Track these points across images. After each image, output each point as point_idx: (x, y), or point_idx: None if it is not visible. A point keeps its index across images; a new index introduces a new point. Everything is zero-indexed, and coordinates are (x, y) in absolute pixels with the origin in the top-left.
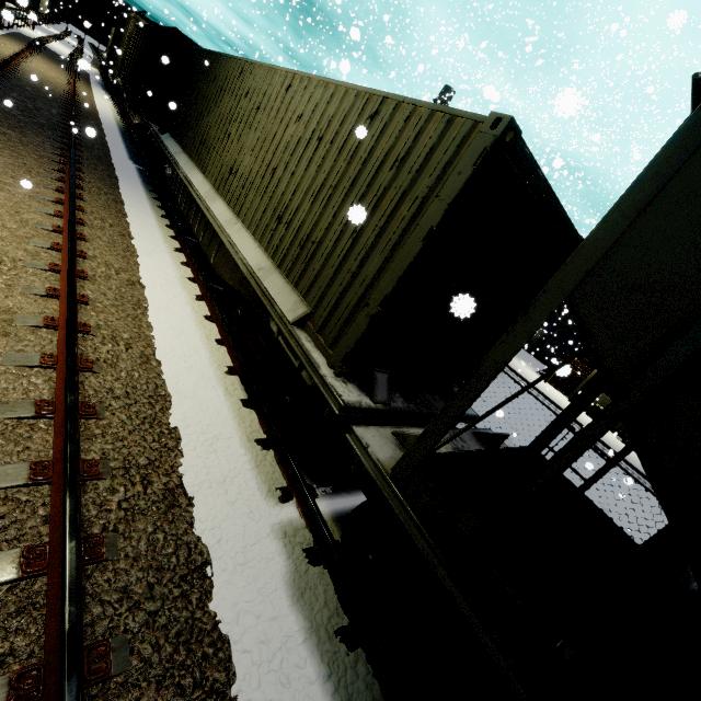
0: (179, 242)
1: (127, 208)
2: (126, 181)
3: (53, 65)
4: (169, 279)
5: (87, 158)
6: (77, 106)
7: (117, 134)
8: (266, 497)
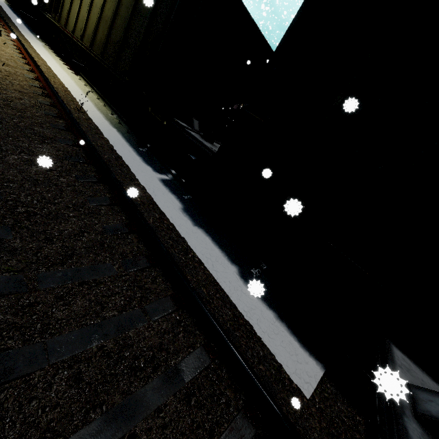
0: None
1: None
2: None
3: None
4: None
5: None
6: None
7: None
8: (4, 0)
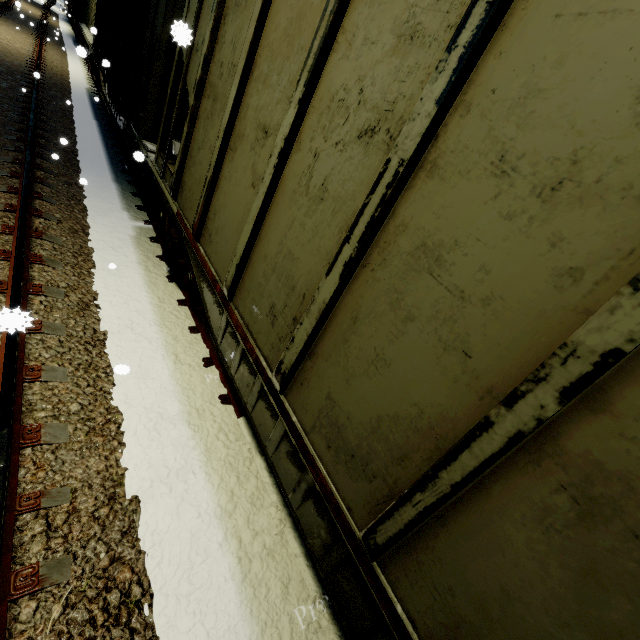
0: (87, 63)
1: (67, 53)
2: (69, 49)
3: (33, 7)
4: (78, 66)
5: (50, 38)
6: (47, 24)
7: (70, 38)
8: (88, 85)
